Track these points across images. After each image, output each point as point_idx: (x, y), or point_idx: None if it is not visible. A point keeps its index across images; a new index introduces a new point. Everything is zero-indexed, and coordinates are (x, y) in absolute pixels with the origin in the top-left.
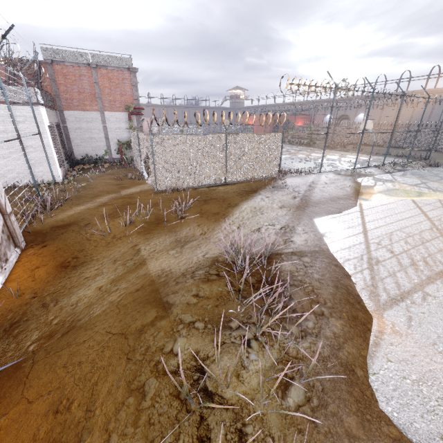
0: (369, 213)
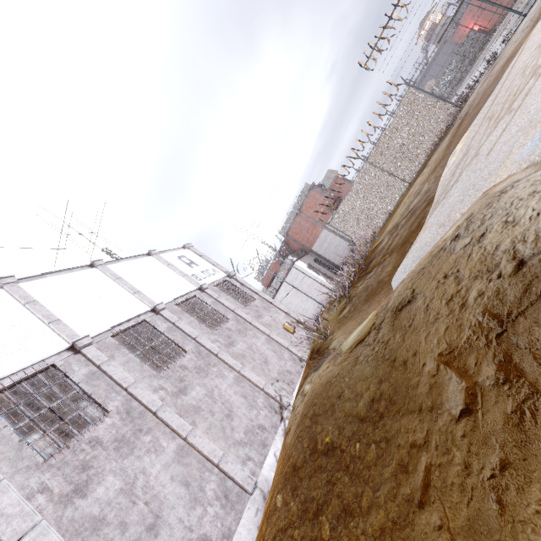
0: (522, 53)
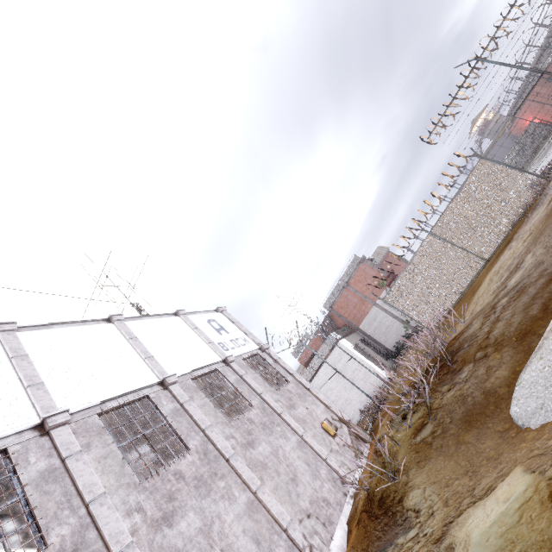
0: None
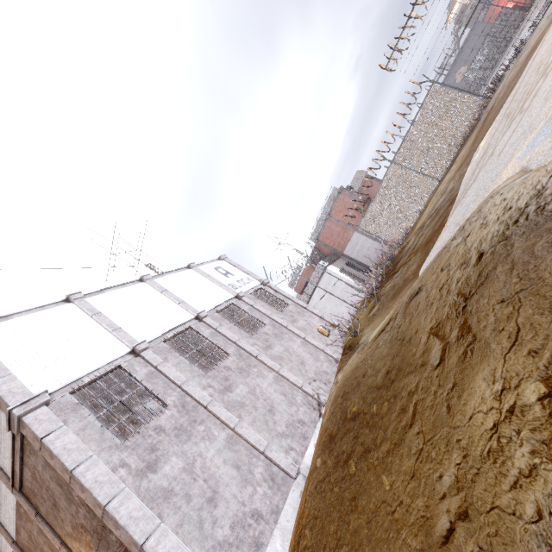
0: (542, 45)
